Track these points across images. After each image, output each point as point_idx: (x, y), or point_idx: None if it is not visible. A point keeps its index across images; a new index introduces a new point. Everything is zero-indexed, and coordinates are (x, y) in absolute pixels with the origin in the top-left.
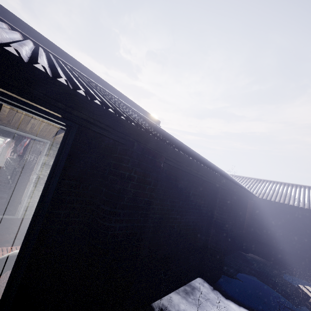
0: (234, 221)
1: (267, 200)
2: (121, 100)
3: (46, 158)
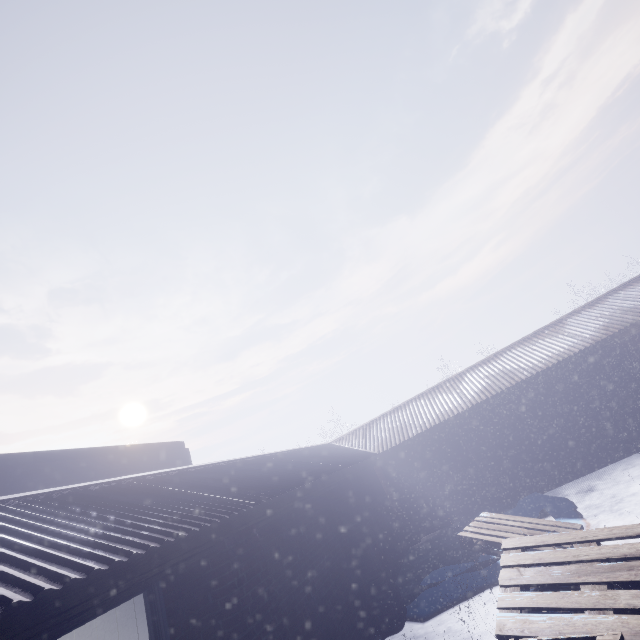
0: (376, 512)
1: (389, 450)
2: (129, 477)
3: None
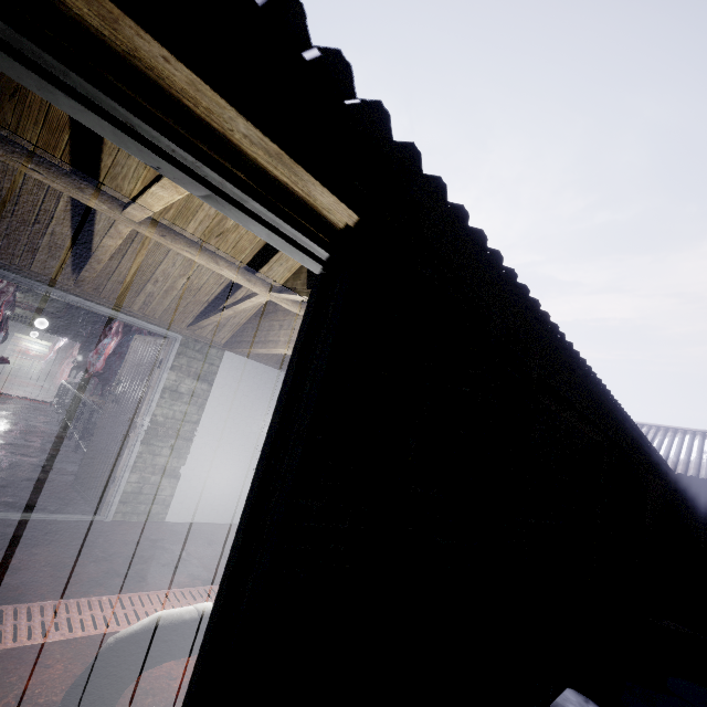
0: None
1: (699, 480)
2: None
3: (173, 375)
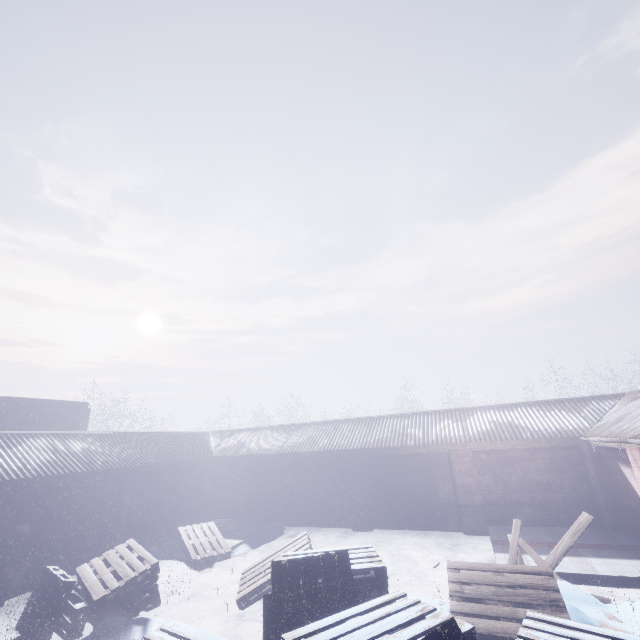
0: (180, 493)
1: (222, 457)
2: (6, 433)
3: None
